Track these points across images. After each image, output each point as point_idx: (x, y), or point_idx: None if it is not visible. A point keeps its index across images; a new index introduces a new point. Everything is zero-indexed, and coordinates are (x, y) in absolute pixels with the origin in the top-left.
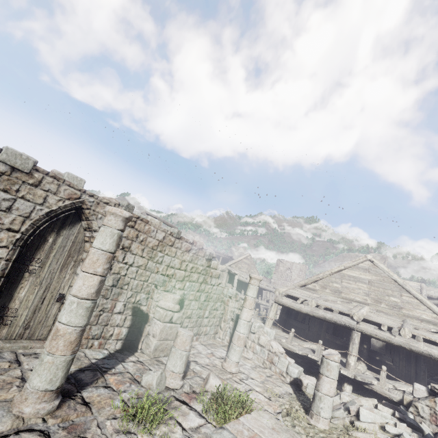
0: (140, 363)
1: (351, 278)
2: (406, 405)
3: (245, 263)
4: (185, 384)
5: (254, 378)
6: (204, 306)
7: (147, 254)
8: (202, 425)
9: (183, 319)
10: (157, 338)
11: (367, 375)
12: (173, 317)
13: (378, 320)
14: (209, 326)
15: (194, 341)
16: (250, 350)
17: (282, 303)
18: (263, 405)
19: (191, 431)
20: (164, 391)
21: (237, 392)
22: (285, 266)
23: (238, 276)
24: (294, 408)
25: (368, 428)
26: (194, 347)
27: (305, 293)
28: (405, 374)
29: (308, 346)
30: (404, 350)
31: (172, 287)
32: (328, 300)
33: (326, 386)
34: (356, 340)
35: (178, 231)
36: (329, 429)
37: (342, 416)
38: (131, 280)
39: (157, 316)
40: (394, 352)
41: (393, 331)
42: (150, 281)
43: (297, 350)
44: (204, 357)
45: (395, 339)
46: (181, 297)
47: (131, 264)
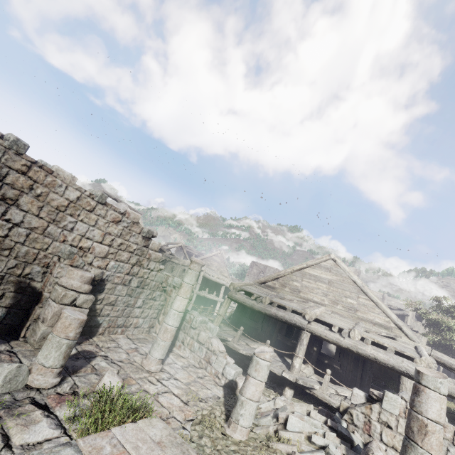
0: (9, 354)
1: (312, 277)
2: (342, 412)
3: (214, 260)
4: (67, 382)
5: (178, 379)
6: (137, 293)
7: (48, 214)
8: (49, 439)
9: (102, 306)
10: (47, 323)
11: (310, 379)
12: (77, 300)
13: (331, 321)
14: (141, 317)
15: (119, 333)
16: (187, 348)
17: (235, 299)
18: (173, 411)
19: (19, 449)
20: (19, 391)
21: (137, 394)
22: (259, 269)
23: (204, 273)
24: (213, 415)
25: (293, 438)
26: (115, 340)
27: (263, 290)
28: (351, 378)
29: (257, 347)
30: (352, 353)
31: (85, 263)
32: (285, 298)
33: (251, 389)
34: (305, 341)
35: (103, 194)
36: (246, 440)
37: (269, 424)
38: (15, 245)
39: (53, 296)
40: (343, 355)
41: (343, 332)
42: (50, 251)
43: (241, 349)
44: (122, 352)
45: (344, 341)
46: (97, 277)
47: (18, 223)
